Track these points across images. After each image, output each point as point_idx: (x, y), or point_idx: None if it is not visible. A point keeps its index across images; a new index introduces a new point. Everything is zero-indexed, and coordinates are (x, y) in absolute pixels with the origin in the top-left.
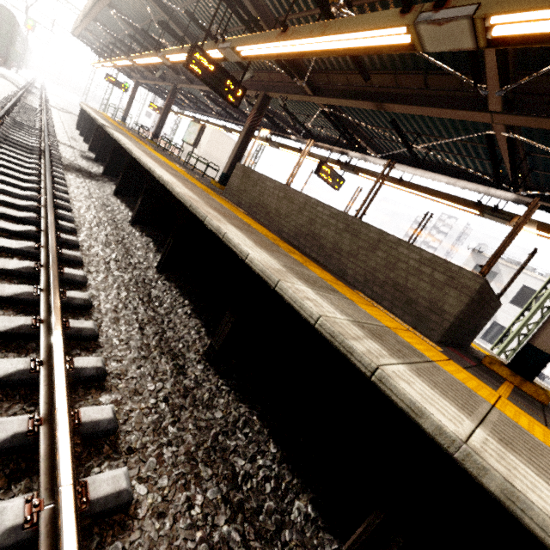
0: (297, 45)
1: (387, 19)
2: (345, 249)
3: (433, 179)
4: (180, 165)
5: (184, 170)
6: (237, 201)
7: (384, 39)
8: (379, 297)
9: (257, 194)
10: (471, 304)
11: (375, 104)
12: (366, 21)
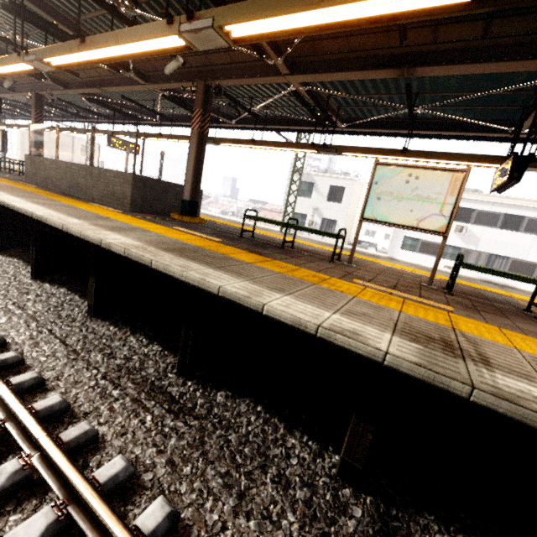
0: None
1: (16, 59)
2: (90, 185)
3: None
4: None
5: None
6: (34, 182)
7: (26, 67)
8: (108, 203)
9: (43, 172)
10: (140, 189)
11: (98, 89)
12: (10, 60)
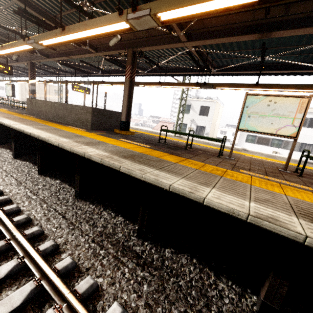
0: (10, 50)
1: (22, 43)
2: (66, 115)
3: (123, 76)
4: (6, 108)
5: (6, 110)
6: (32, 114)
7: (28, 47)
8: (77, 125)
9: (37, 108)
10: (96, 116)
11: (67, 57)
12: (18, 43)
